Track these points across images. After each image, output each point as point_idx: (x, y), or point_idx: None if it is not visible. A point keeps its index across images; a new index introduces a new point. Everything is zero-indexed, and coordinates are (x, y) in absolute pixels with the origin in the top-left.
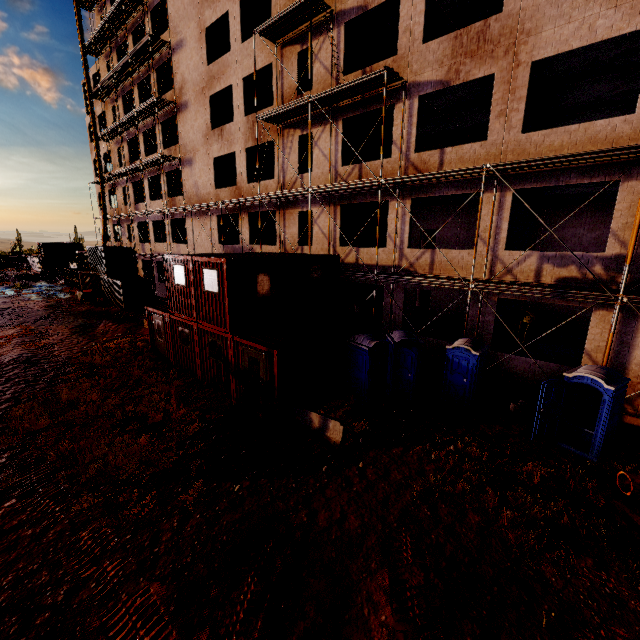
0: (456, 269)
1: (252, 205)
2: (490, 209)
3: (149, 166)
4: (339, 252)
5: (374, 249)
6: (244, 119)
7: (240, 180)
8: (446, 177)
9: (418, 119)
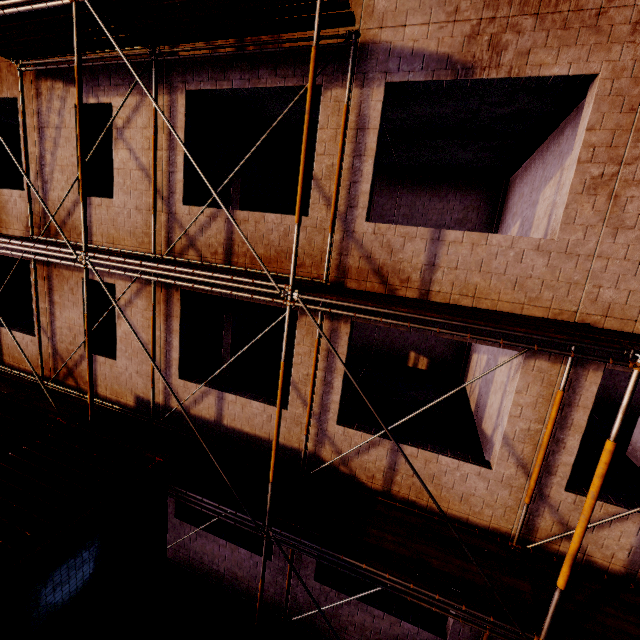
0: (447, 496)
1: None
2: (542, 396)
3: None
4: (178, 389)
5: (259, 405)
6: None
7: None
8: (450, 304)
9: (378, 140)
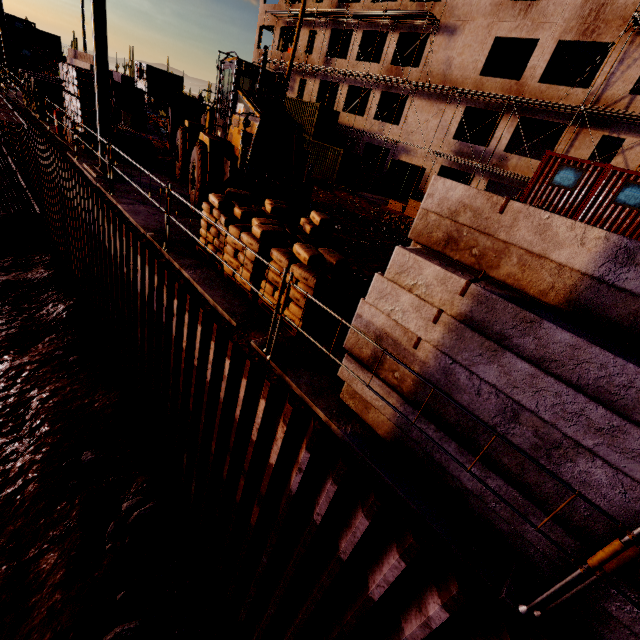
0: None
1: (532, 109)
2: None
3: (382, 17)
4: None
5: None
6: (577, 2)
7: (528, 76)
8: None
9: None
